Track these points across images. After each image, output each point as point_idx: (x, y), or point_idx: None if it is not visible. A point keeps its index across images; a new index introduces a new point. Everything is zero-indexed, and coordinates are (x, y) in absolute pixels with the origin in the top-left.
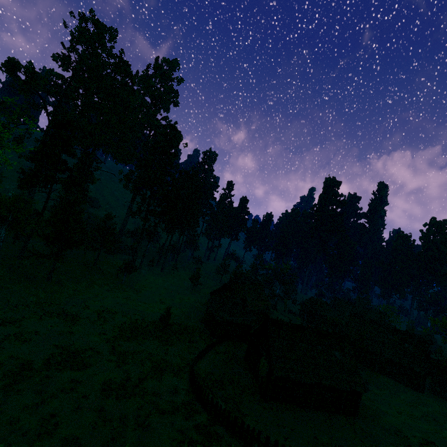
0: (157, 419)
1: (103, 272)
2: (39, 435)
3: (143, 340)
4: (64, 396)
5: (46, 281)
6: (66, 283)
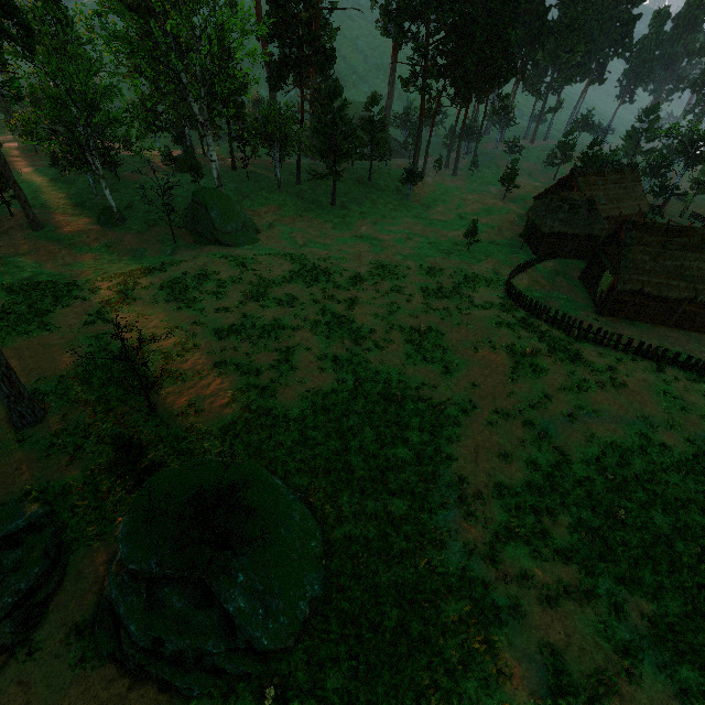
0: (476, 310)
1: (381, 187)
2: (390, 312)
3: (448, 258)
4: (395, 294)
5: (332, 206)
6: (350, 207)
